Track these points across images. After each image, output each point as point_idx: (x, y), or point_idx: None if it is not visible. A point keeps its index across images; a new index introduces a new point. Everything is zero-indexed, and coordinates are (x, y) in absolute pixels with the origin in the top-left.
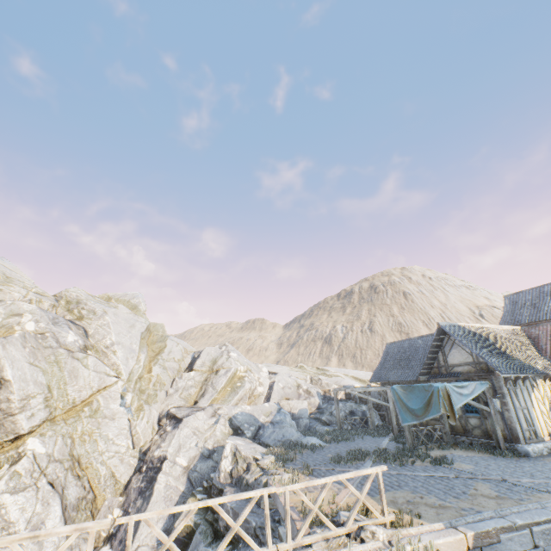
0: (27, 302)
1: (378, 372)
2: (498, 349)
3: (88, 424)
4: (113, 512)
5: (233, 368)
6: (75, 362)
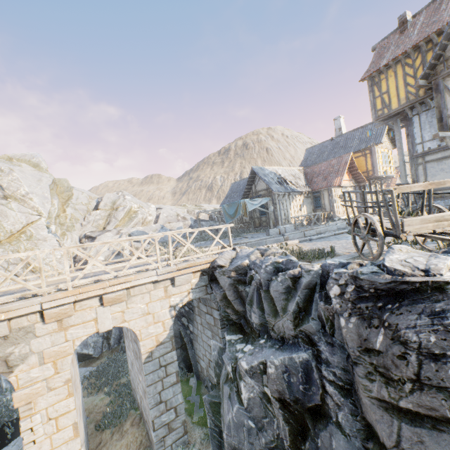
0: None
1: (224, 201)
2: (282, 181)
3: (27, 244)
4: None
5: (128, 205)
6: (1, 207)
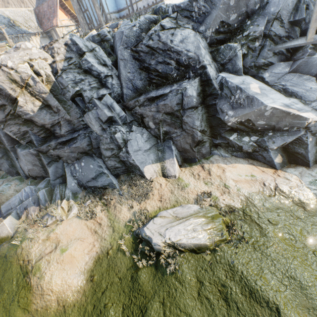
0: None
1: None
2: (12, 23)
3: None
4: None
5: None
6: None
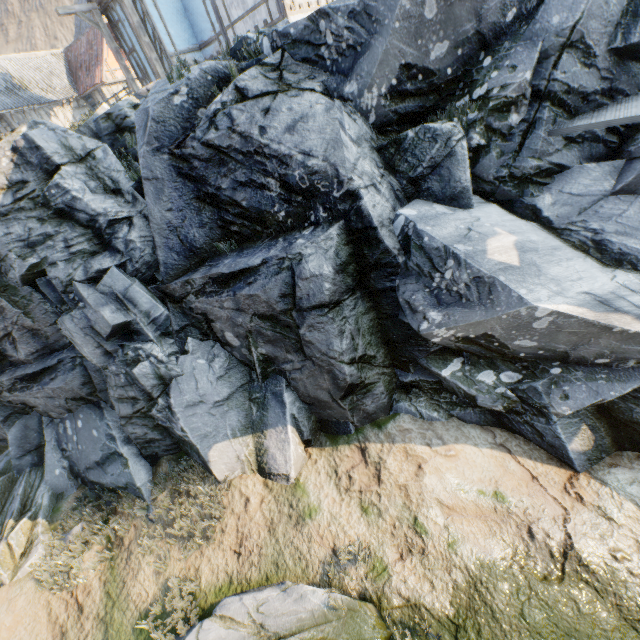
0: None
1: None
2: (15, 85)
3: None
4: None
5: None
6: None
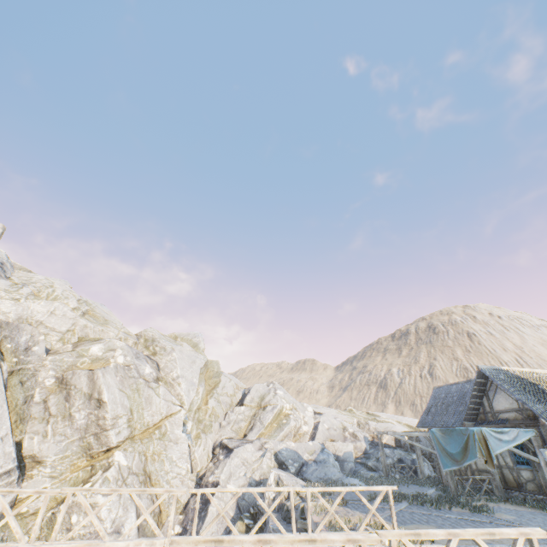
0: (118, 340)
1: (425, 417)
2: None
3: (157, 445)
4: (174, 528)
5: (279, 404)
6: (150, 391)
